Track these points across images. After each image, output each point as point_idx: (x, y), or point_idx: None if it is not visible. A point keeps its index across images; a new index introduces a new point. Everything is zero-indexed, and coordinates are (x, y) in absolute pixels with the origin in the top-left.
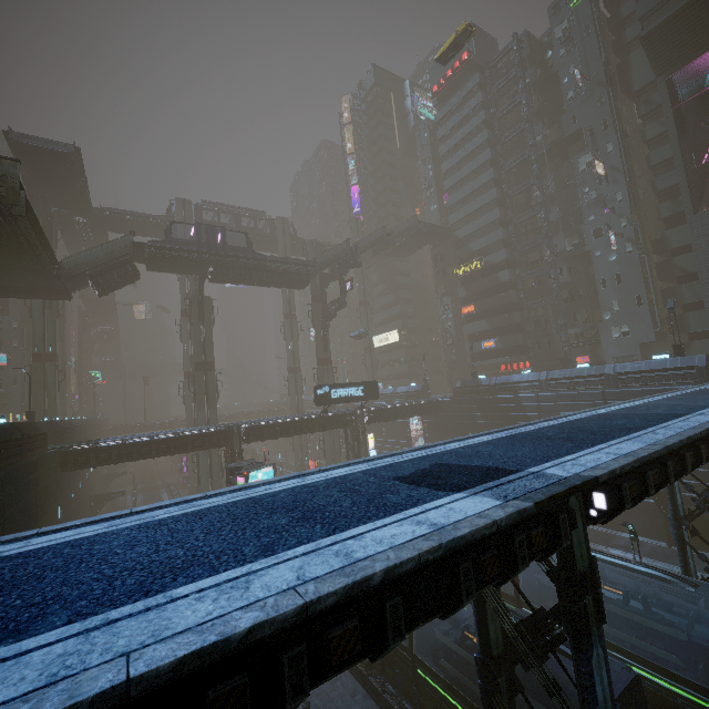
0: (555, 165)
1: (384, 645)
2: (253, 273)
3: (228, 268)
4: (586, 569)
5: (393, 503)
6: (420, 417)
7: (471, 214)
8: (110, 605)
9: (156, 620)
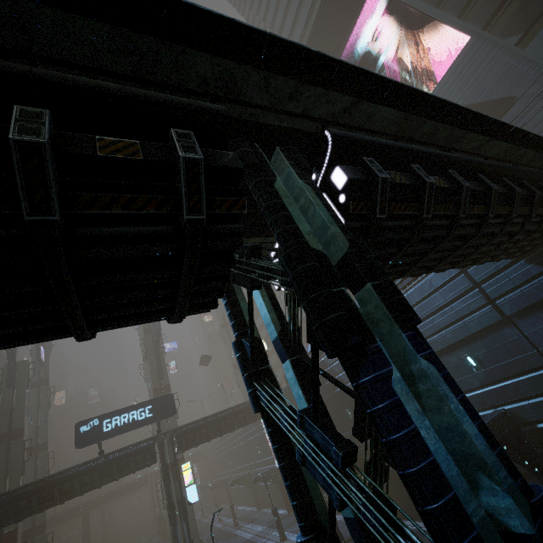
0: None
1: None
2: None
3: None
4: None
5: None
6: None
7: None
8: None
9: None
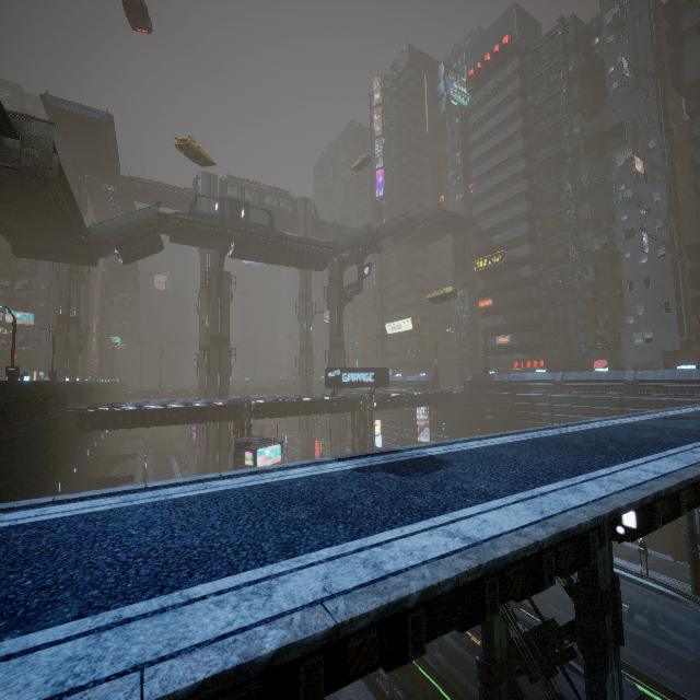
0: (591, 160)
1: (403, 658)
2: (273, 251)
3: (249, 245)
4: (608, 589)
5: (419, 507)
6: (427, 407)
7: (497, 206)
8: (123, 599)
9: (172, 626)
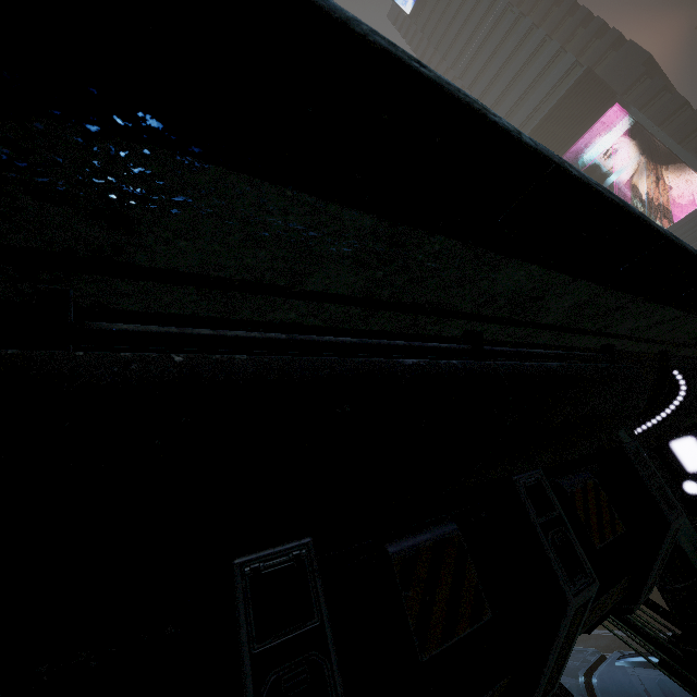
0: None
1: None
2: None
3: None
4: None
5: None
6: None
7: None
8: None
9: None
